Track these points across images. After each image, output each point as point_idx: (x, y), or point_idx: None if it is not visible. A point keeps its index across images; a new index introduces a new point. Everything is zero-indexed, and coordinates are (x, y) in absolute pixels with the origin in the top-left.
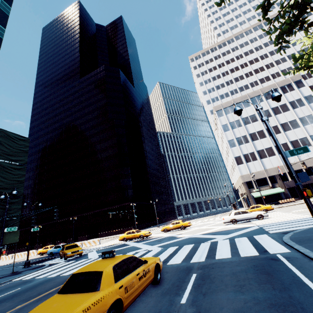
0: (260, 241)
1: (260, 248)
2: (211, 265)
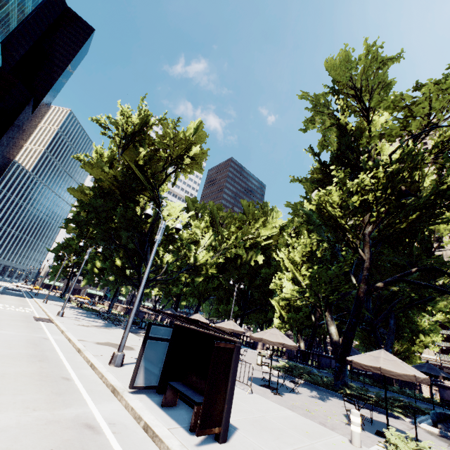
0: (21, 290)
1: (20, 290)
2: (7, 287)
